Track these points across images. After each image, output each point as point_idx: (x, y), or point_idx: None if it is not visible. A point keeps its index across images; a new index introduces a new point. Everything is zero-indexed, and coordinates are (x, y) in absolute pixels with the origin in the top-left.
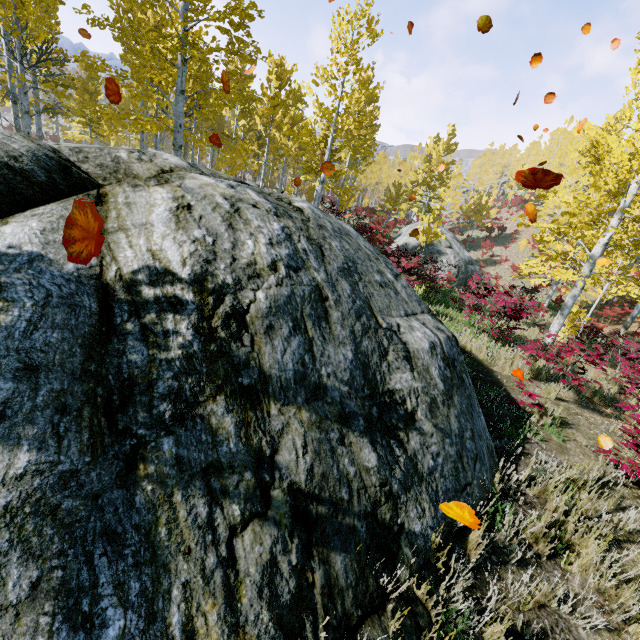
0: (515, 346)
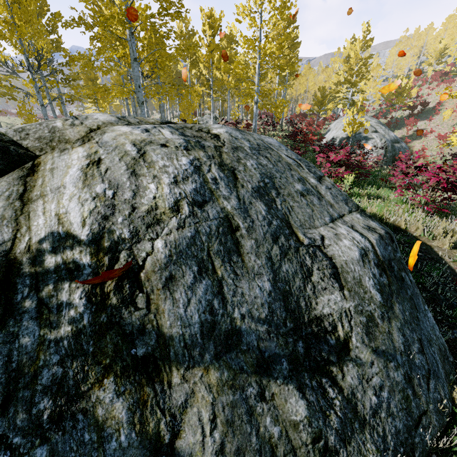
0: (453, 216)
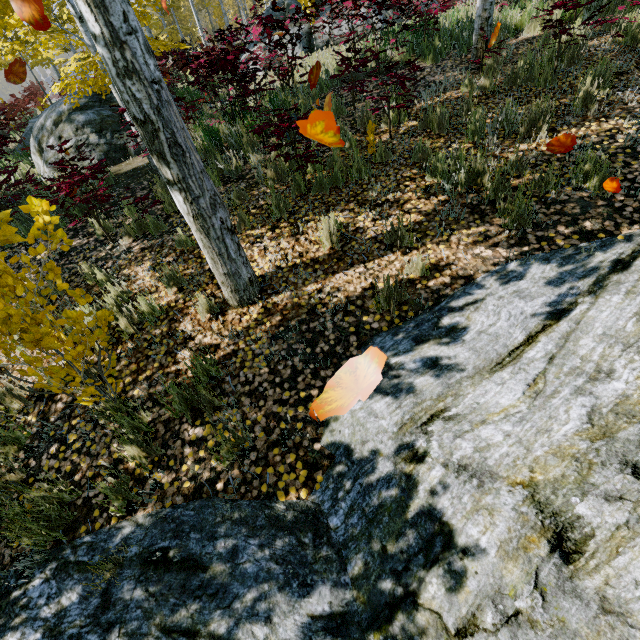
0: None
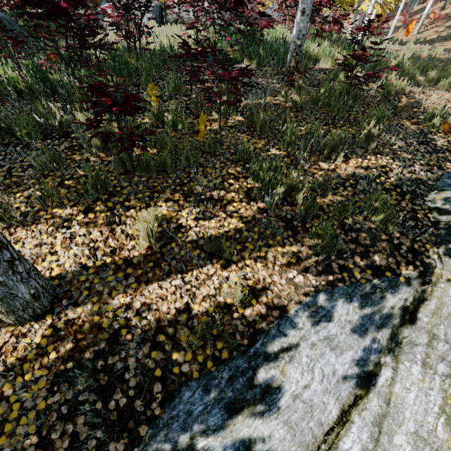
0: None
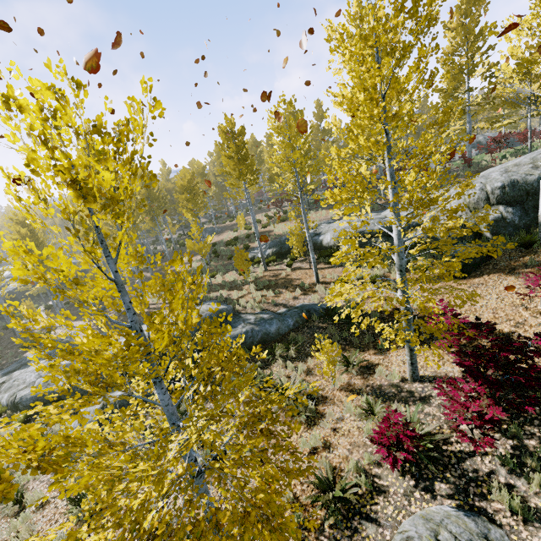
0: None
